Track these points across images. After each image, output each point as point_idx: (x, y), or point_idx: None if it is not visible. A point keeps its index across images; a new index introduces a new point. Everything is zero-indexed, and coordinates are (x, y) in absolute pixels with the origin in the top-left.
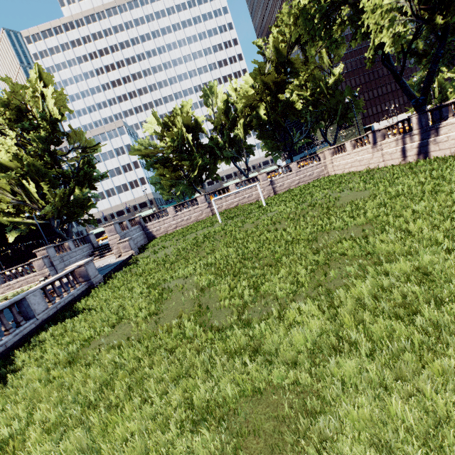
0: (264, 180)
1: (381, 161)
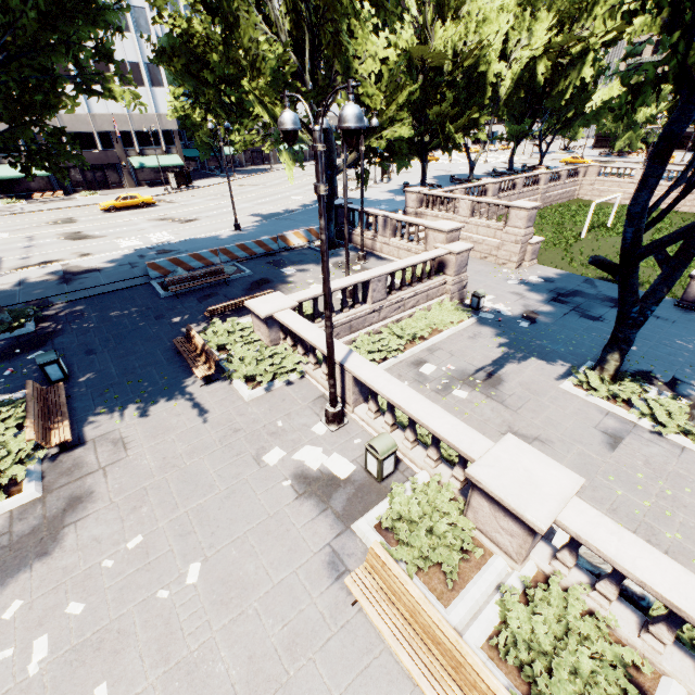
0: (545, 183)
1: (687, 205)
